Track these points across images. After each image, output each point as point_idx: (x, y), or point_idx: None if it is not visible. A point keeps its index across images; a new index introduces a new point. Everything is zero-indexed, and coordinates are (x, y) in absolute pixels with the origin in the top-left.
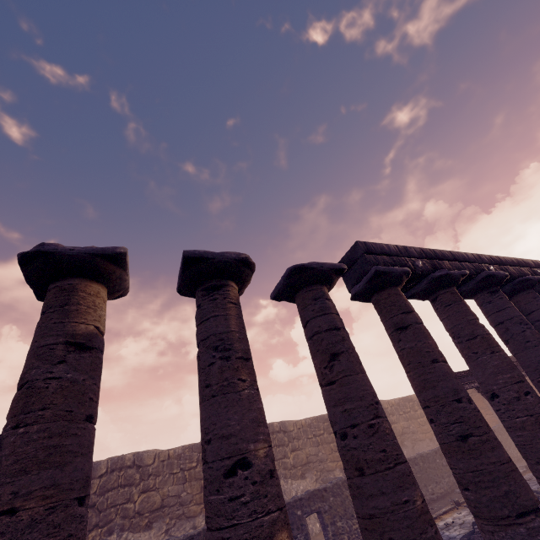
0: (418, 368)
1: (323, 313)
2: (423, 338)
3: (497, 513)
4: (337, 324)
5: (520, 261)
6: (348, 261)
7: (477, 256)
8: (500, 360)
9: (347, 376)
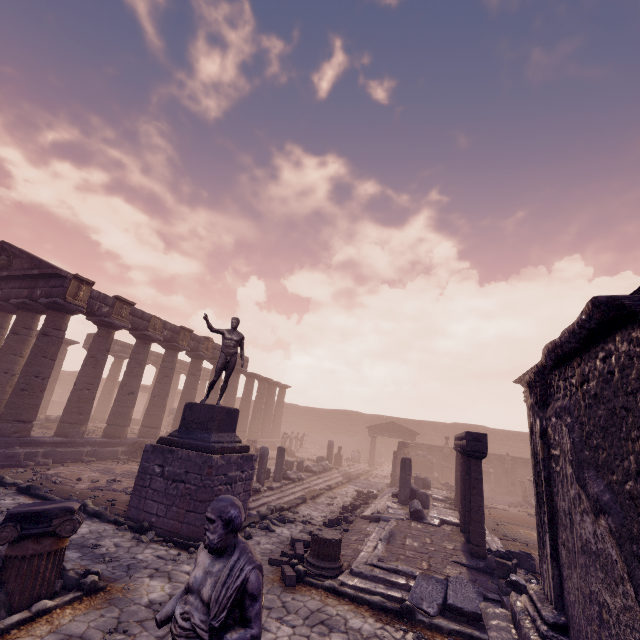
0: None
1: (60, 354)
2: None
3: None
4: (62, 358)
5: None
6: (91, 336)
7: (152, 352)
8: (112, 384)
9: (53, 371)
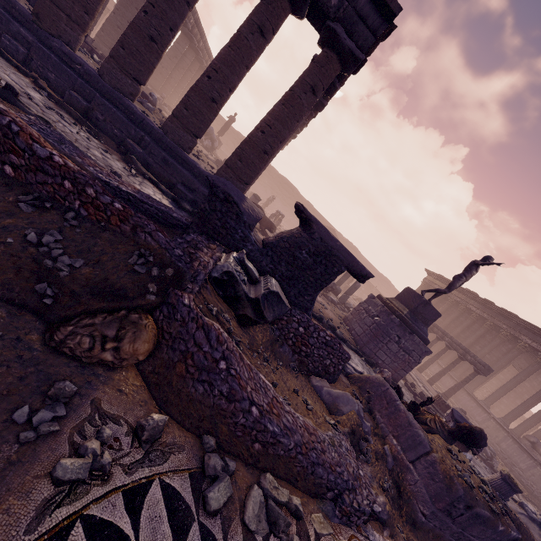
0: (130, 2)
1: None
2: (143, 1)
3: (105, 43)
4: None
5: (203, 34)
6: None
7: (196, 12)
8: None
9: None
